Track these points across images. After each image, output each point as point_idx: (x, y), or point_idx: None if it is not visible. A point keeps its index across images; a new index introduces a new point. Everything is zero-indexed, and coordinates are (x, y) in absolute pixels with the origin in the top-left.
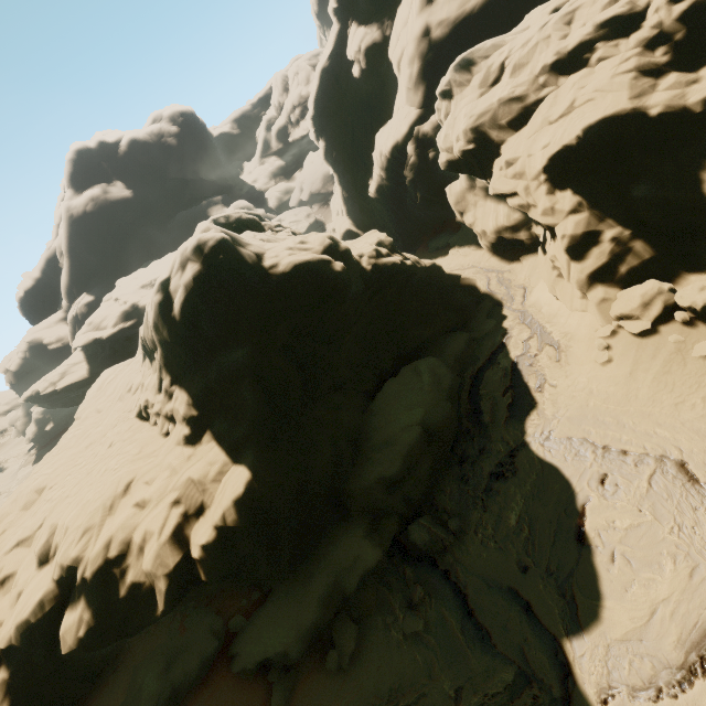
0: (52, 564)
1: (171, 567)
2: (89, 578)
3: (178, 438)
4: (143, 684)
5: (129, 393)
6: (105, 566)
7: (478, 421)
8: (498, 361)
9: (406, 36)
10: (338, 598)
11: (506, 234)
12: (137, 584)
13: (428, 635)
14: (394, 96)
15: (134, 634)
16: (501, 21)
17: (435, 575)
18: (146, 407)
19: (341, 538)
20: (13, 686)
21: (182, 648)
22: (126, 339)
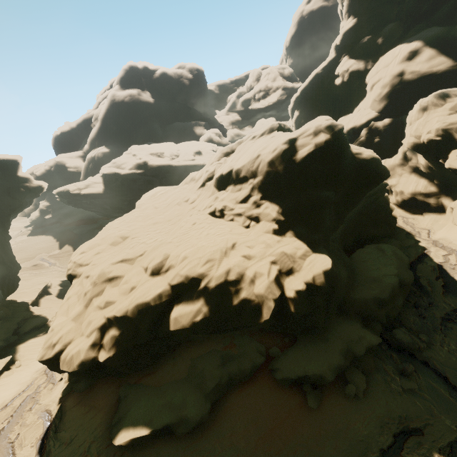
0: (164, 276)
1: (277, 296)
2: (212, 287)
3: (267, 229)
4: (205, 369)
5: (186, 202)
6: (223, 284)
7: (420, 289)
8: (425, 261)
9: (386, 72)
10: (351, 355)
11: (420, 197)
12: (247, 300)
13: (422, 393)
14: (357, 102)
15: (225, 332)
16: (451, 83)
17: (416, 362)
18: (222, 210)
19: (344, 324)
20: (119, 342)
21: (235, 355)
22: (132, 180)
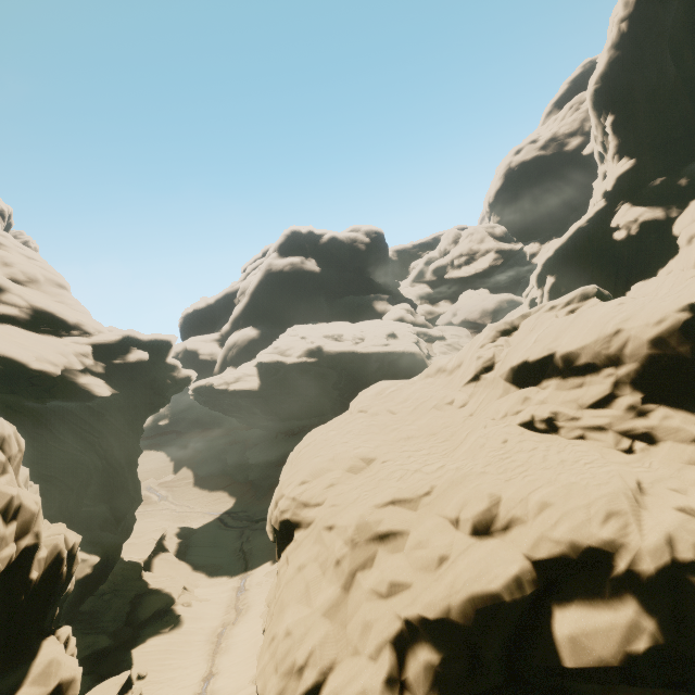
0: (504, 538)
1: None
2: (649, 574)
3: (691, 457)
4: None
5: (450, 405)
6: (670, 567)
7: None
8: None
9: None
10: None
11: None
12: None
13: None
14: (660, 261)
15: None
16: None
17: None
18: (550, 418)
19: None
20: (442, 680)
21: None
22: (299, 371)
